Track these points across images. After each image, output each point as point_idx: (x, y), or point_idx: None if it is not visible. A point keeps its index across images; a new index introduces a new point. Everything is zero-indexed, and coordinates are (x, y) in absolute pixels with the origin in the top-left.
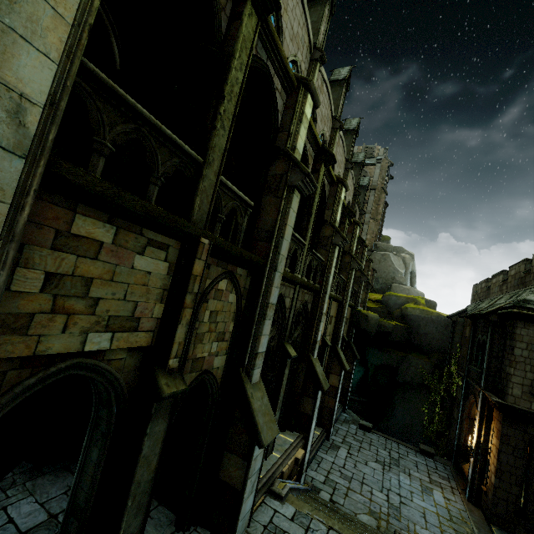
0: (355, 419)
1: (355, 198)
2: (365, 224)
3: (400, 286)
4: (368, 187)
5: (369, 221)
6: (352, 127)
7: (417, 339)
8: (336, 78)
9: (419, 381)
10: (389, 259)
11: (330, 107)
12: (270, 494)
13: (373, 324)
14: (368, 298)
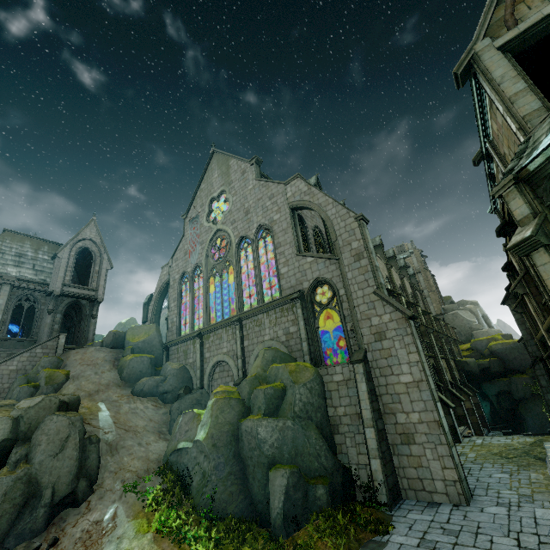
0: (499, 433)
1: (413, 288)
2: (427, 297)
3: (479, 331)
4: (415, 273)
5: (428, 294)
6: (391, 255)
7: (511, 364)
8: (375, 244)
9: (529, 393)
10: (459, 315)
11: (382, 261)
12: (465, 437)
13: (473, 366)
14: (460, 349)
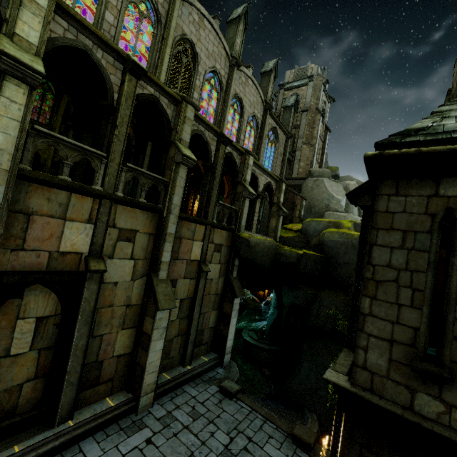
0: (229, 377)
1: (266, 112)
2: (298, 150)
3: (335, 213)
4: (295, 107)
5: (301, 146)
6: (236, 14)
7: (336, 271)
8: None
9: (331, 327)
10: (322, 184)
11: None
12: None
13: (262, 252)
14: (290, 228)
